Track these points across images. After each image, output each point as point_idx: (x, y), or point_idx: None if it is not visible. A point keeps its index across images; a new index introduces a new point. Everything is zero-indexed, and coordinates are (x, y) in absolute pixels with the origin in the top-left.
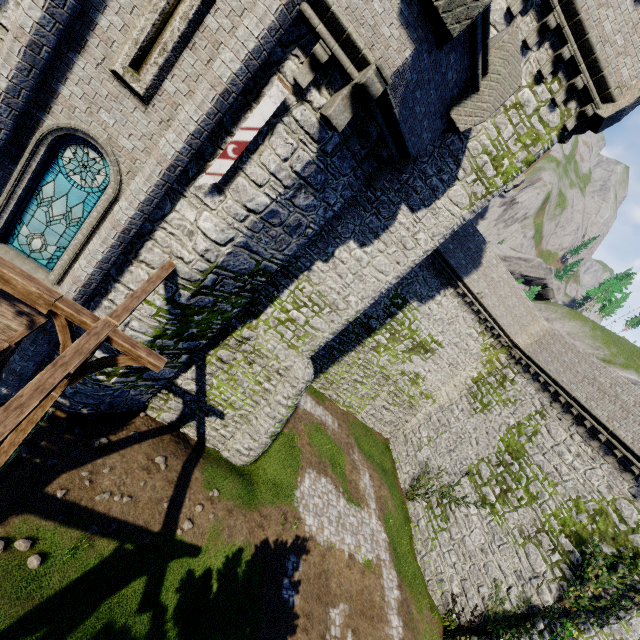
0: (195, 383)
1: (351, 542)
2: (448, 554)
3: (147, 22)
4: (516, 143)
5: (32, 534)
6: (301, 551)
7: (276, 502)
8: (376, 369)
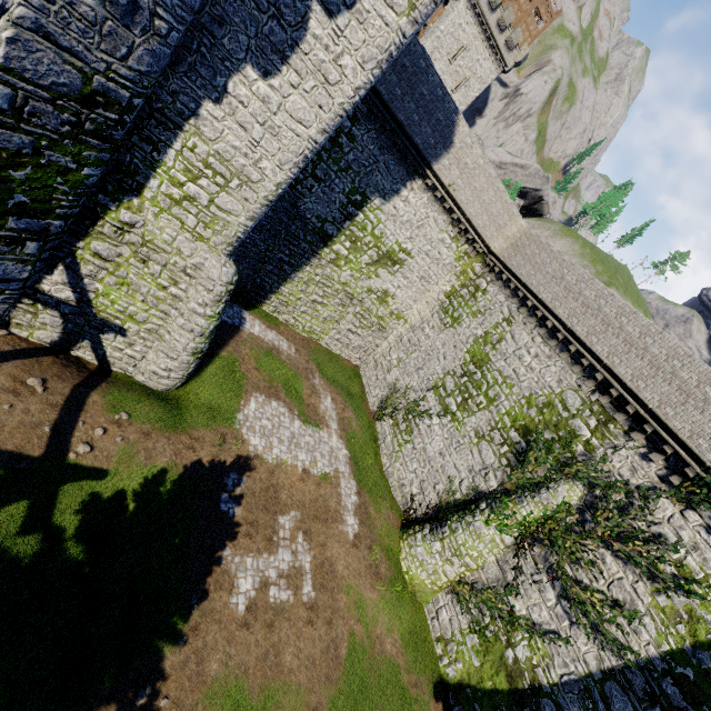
0: (71, 289)
1: (306, 459)
2: (410, 462)
3: None
4: None
5: None
6: (244, 469)
7: (212, 425)
8: (338, 287)
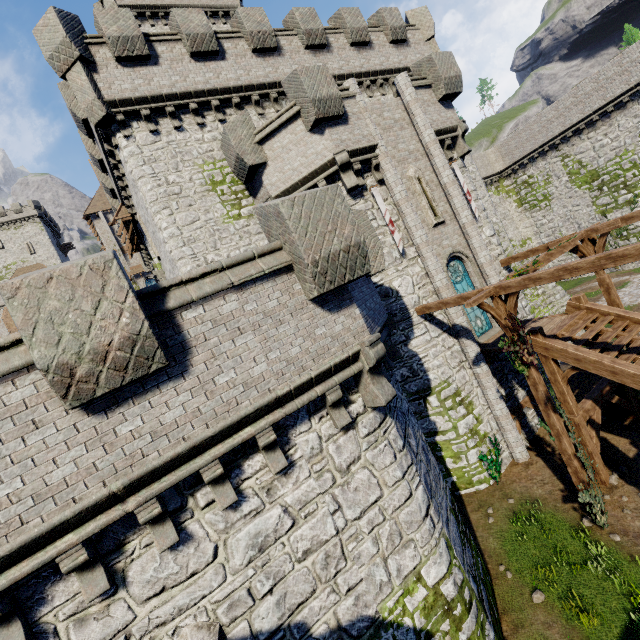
0: None
1: None
2: None
3: (425, 200)
4: None
5: None
6: None
7: None
8: None
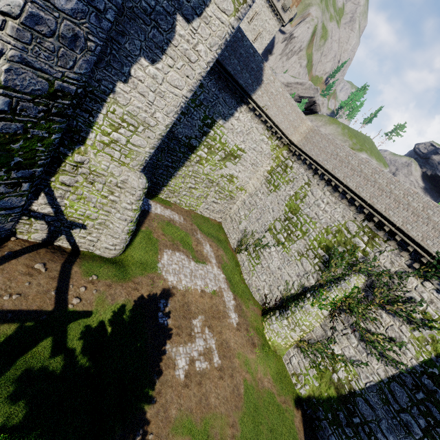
0: (50, 206)
1: (201, 284)
2: (261, 276)
3: None
4: None
5: None
6: (168, 296)
7: (144, 273)
8: (203, 177)
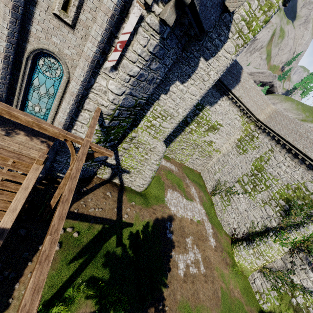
0: (115, 160)
1: (190, 214)
2: (231, 214)
3: None
4: (259, 11)
5: (71, 226)
6: (171, 220)
7: (158, 203)
8: (192, 142)
